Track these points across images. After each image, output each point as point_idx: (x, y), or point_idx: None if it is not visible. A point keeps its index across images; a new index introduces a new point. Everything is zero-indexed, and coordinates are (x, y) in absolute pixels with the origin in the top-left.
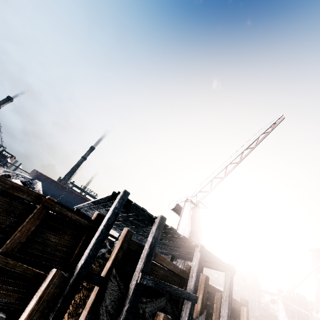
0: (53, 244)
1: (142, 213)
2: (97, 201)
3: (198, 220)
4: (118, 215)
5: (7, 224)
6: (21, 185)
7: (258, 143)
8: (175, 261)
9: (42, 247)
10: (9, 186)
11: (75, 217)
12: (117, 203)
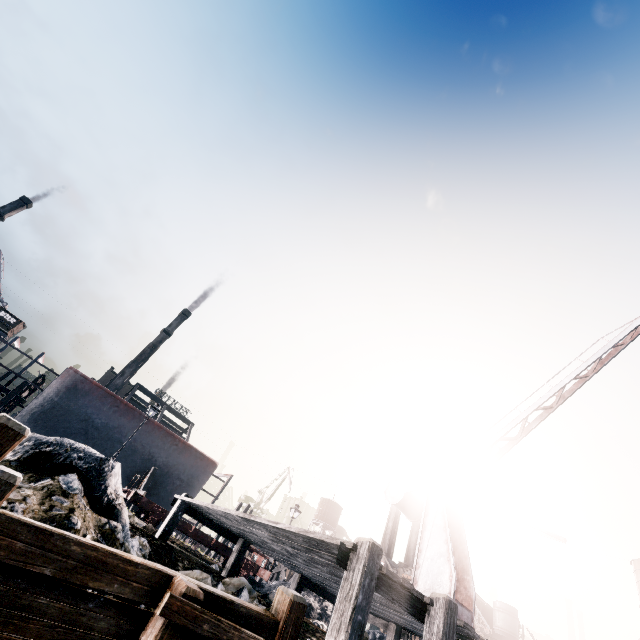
0: None
1: (400, 593)
2: (260, 523)
3: (461, 541)
4: (363, 632)
5: None
6: (107, 552)
7: (598, 368)
8: (406, 639)
9: None
10: (75, 561)
11: None
12: (359, 592)
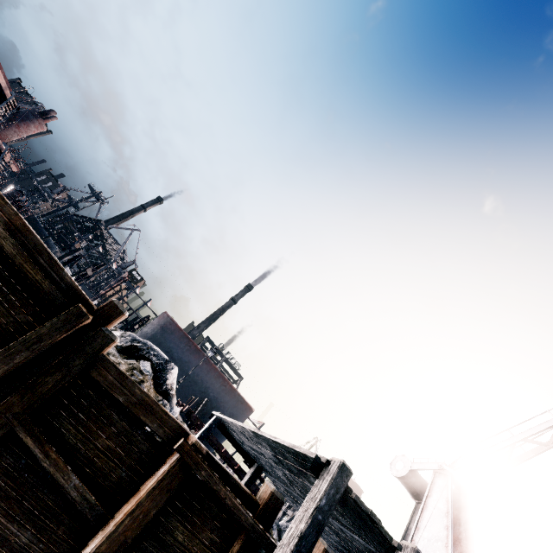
0: (177, 547)
1: (368, 525)
2: (264, 437)
3: (466, 536)
4: (322, 531)
5: (114, 479)
6: (154, 401)
7: None
8: None
9: (158, 549)
10: (136, 399)
11: (232, 501)
12: (323, 497)
